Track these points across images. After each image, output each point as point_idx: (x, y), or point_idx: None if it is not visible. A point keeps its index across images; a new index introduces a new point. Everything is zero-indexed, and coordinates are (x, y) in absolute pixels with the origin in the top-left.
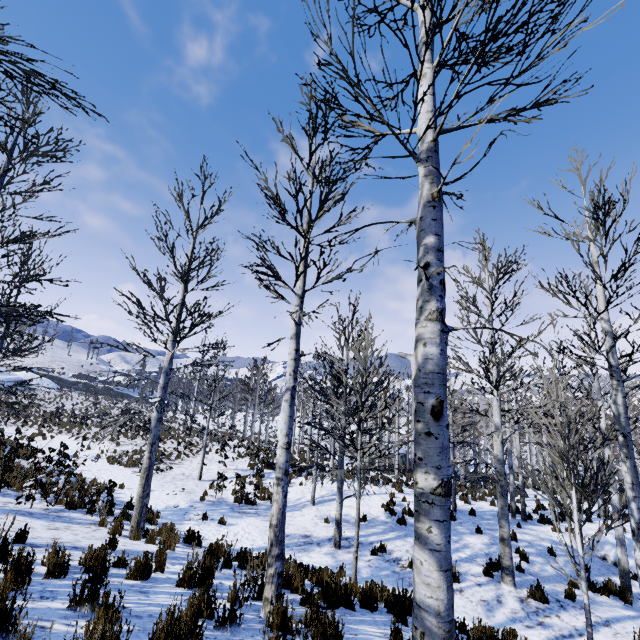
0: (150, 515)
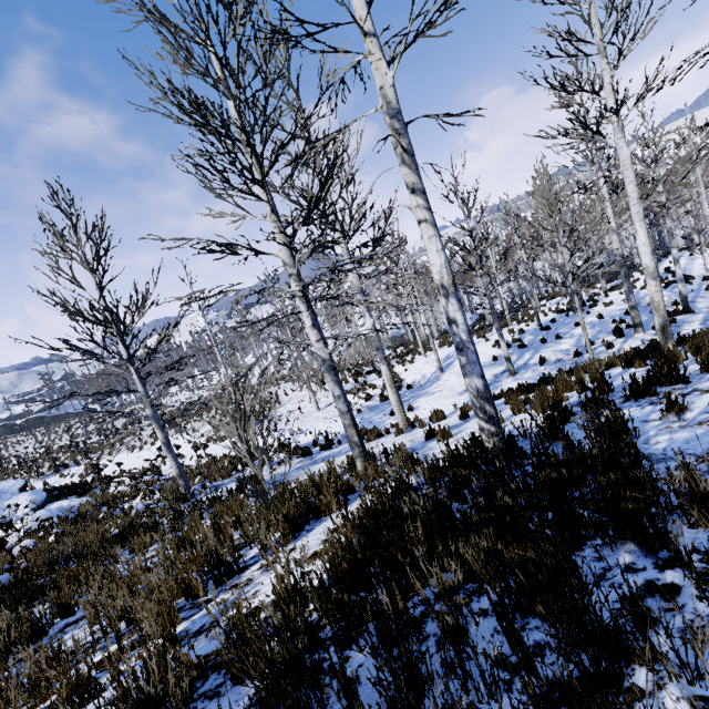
0: (366, 429)
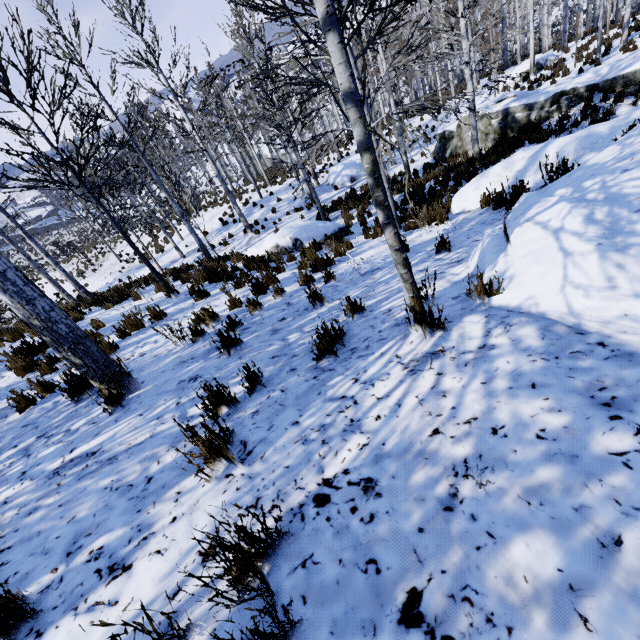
0: None
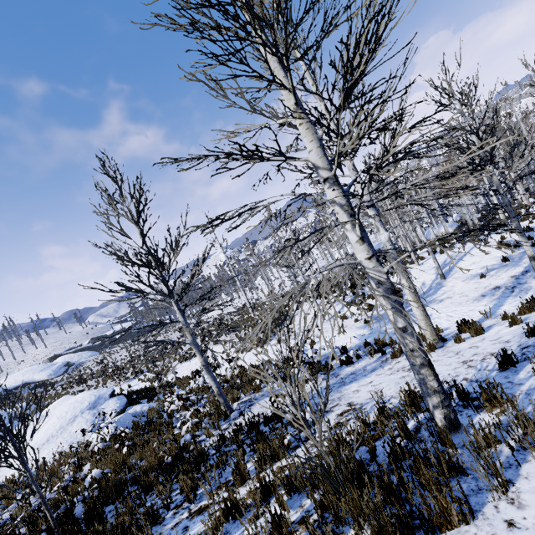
0: (382, 342)
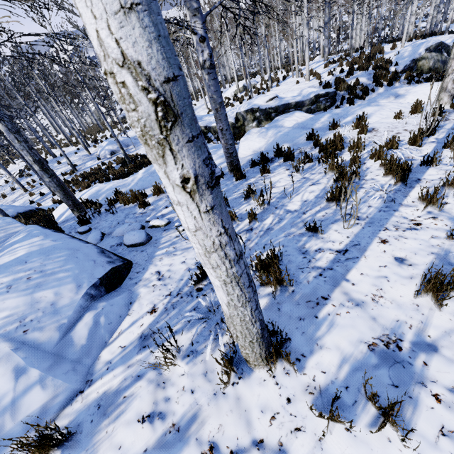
0: None
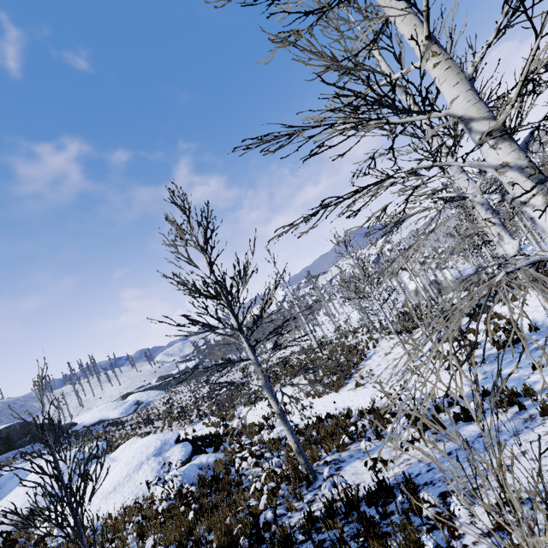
0: (511, 390)
